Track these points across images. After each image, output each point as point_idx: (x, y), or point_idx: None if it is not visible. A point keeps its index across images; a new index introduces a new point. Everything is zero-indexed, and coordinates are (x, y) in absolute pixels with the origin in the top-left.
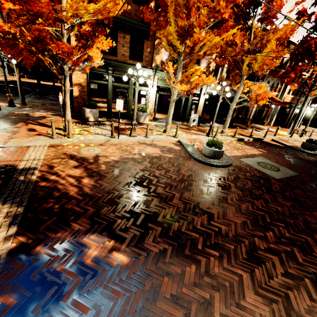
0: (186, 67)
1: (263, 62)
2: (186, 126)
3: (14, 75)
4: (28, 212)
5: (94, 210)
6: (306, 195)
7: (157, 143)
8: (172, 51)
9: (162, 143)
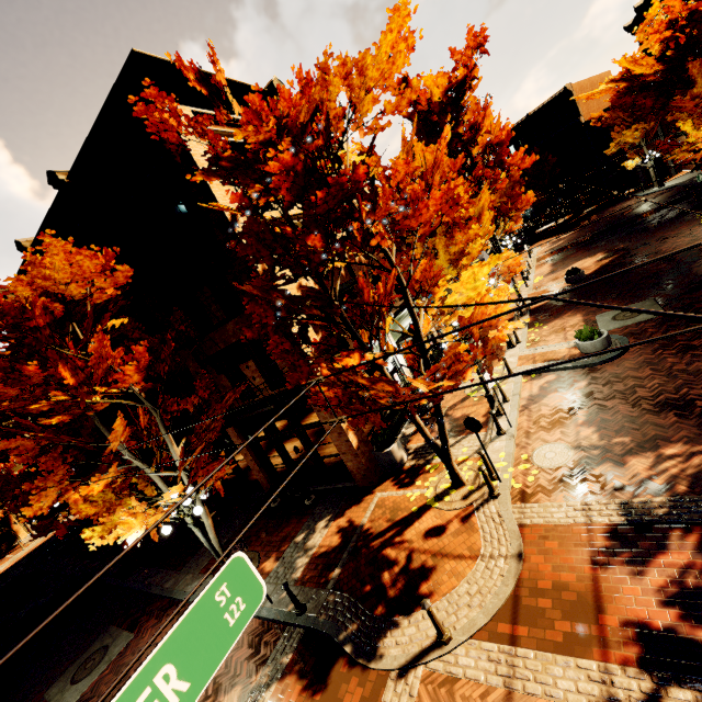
0: None
1: (484, 235)
2: None
3: None
4: None
5: None
6: None
7: (527, 394)
8: None
9: (530, 390)
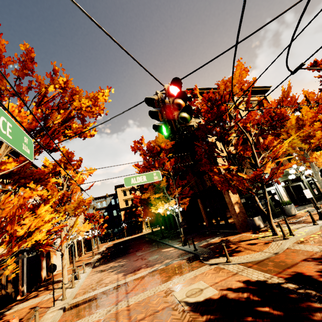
0: (305, 157)
1: None
2: None
3: (107, 241)
4: None
5: None
6: None
7: None
8: (298, 151)
9: None
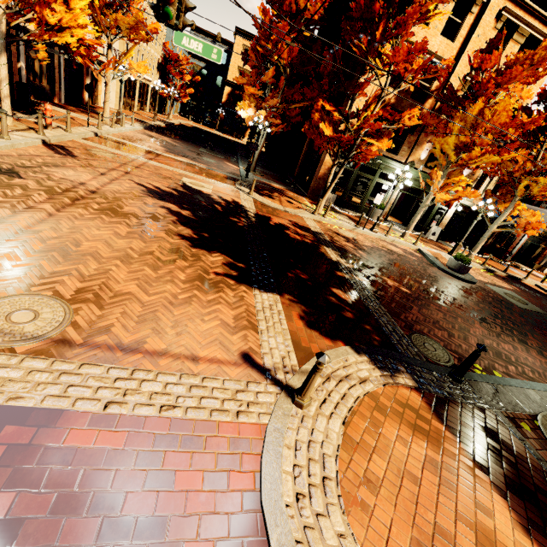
0: (449, 174)
1: (546, 188)
2: (422, 238)
3: (190, 118)
4: (343, 256)
5: (378, 268)
6: (545, 324)
7: (397, 244)
8: (442, 158)
9: (402, 246)
